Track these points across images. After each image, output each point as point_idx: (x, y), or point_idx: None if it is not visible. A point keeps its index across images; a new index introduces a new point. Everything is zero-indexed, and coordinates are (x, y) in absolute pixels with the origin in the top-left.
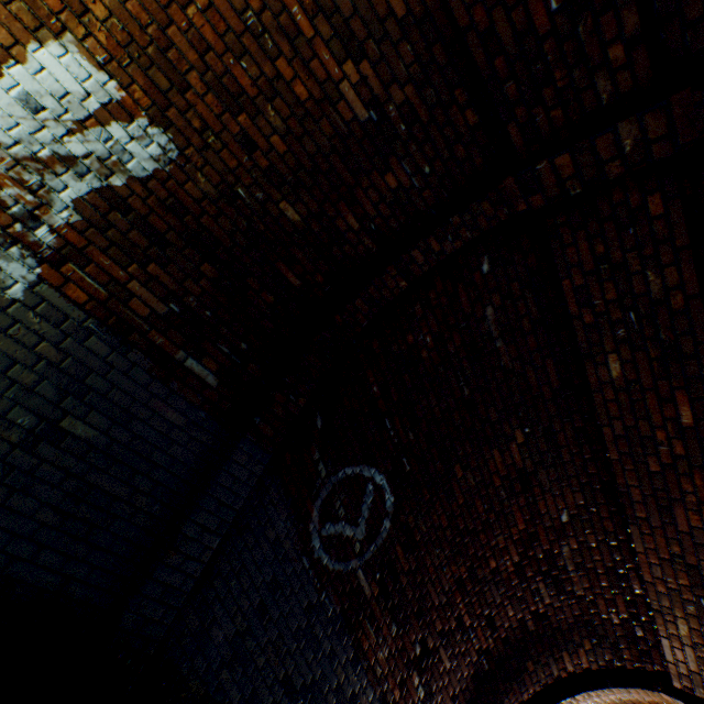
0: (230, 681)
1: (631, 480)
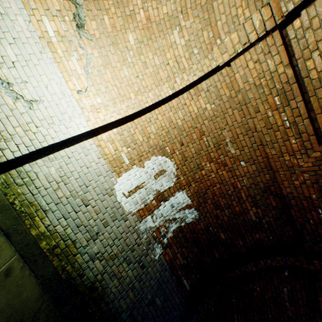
0: None
1: None
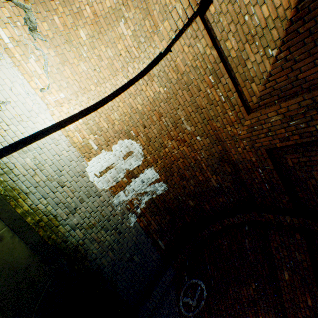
0: None
1: (292, 316)
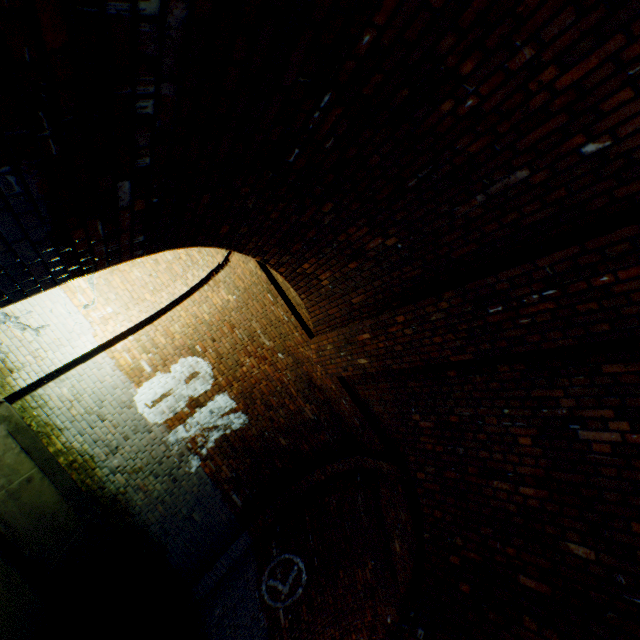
0: (216, 633)
1: None
